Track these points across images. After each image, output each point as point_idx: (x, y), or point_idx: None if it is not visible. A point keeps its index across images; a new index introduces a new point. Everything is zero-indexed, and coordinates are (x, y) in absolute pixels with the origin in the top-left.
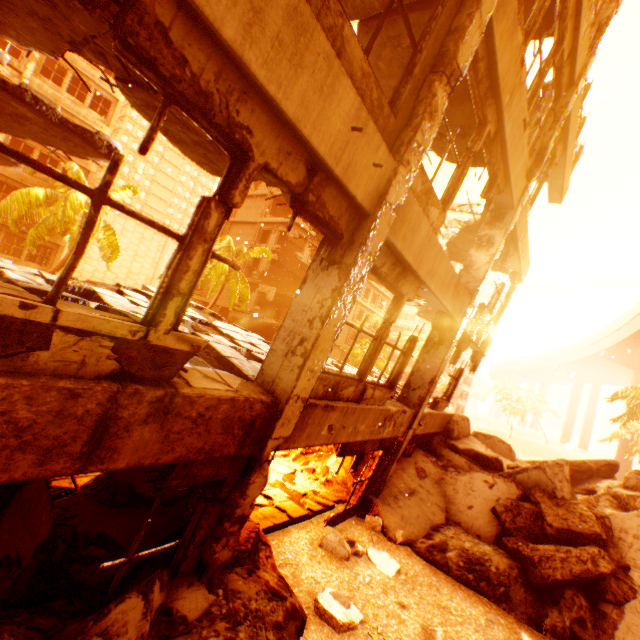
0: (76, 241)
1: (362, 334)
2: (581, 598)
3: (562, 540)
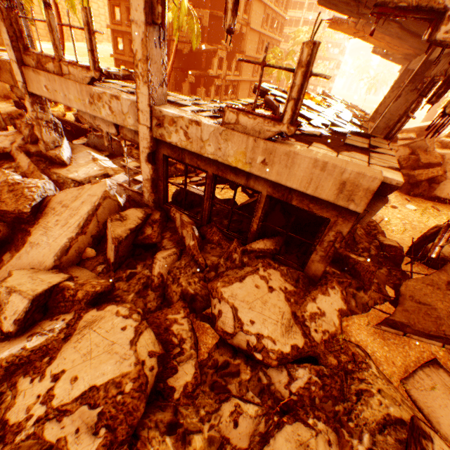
0: (54, 4)
1: (267, 40)
2: (426, 184)
3: (424, 167)
